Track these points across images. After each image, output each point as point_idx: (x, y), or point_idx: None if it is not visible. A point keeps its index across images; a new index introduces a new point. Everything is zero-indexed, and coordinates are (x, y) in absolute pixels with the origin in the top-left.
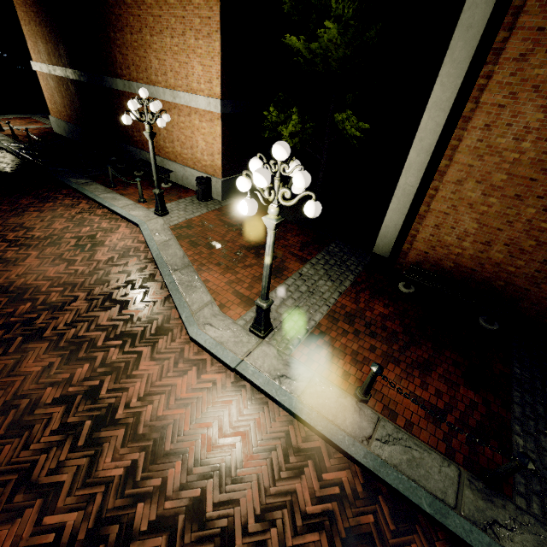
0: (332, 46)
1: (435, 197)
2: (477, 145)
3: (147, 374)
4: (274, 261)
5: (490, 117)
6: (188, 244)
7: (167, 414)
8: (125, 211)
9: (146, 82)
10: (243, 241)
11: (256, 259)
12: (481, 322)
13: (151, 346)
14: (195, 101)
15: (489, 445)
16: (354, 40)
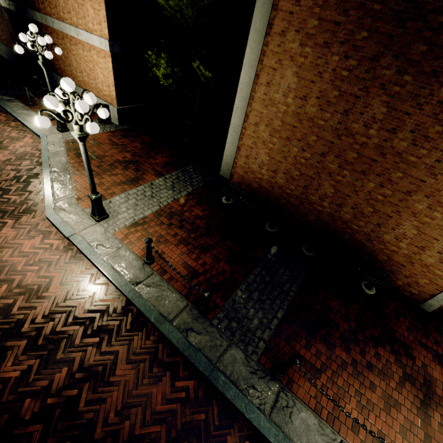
0: (183, 5)
1: (244, 134)
2: (264, 98)
3: (5, 236)
4: (137, 173)
5: (269, 77)
6: (74, 155)
7: (10, 260)
8: (33, 125)
9: (57, 17)
10: (120, 157)
11: (124, 170)
12: (266, 226)
13: (16, 220)
14: (91, 39)
15: (197, 287)
16: (194, 3)
